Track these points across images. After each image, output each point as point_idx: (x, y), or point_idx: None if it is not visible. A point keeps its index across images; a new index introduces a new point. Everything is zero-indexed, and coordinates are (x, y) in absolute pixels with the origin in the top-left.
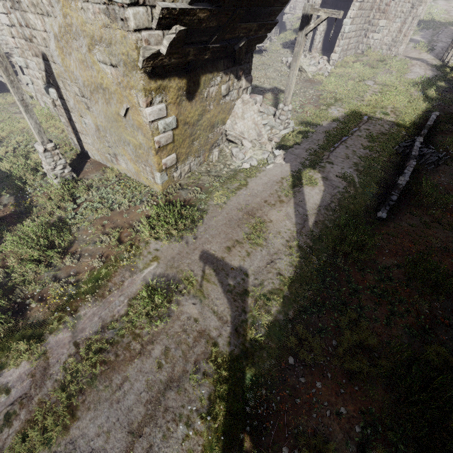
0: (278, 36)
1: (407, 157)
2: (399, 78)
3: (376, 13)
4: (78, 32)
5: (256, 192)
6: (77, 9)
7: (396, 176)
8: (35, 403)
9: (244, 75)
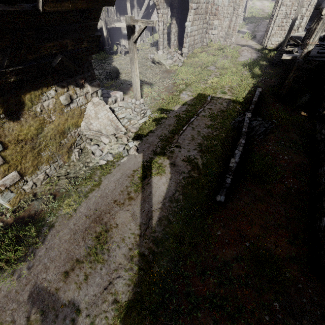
0: (150, 37)
1: (241, 131)
2: (233, 62)
3: (210, 16)
4: None
5: (106, 192)
6: None
7: (233, 151)
8: None
9: (88, 82)
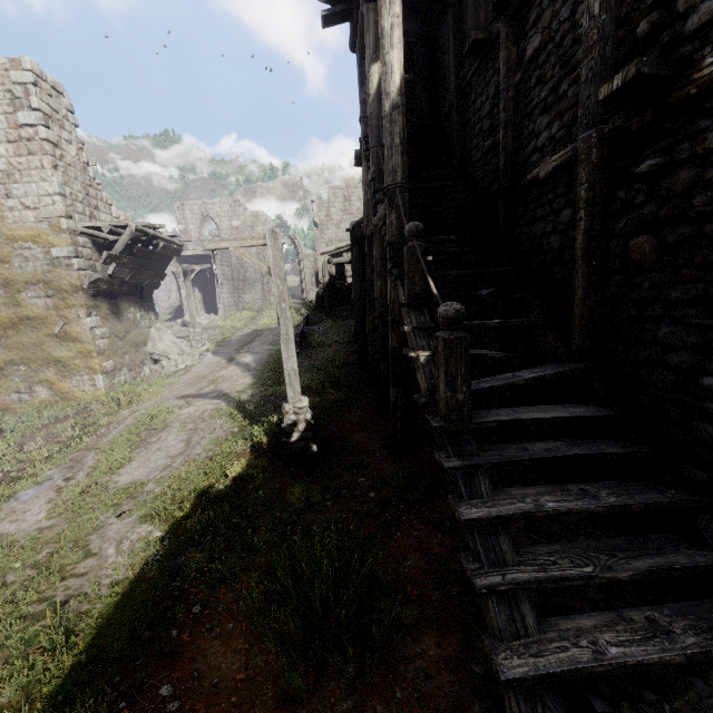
0: None
1: None
2: None
3: (239, 282)
4: (8, 282)
5: (202, 370)
6: (12, 268)
7: None
8: (89, 467)
9: (151, 310)
